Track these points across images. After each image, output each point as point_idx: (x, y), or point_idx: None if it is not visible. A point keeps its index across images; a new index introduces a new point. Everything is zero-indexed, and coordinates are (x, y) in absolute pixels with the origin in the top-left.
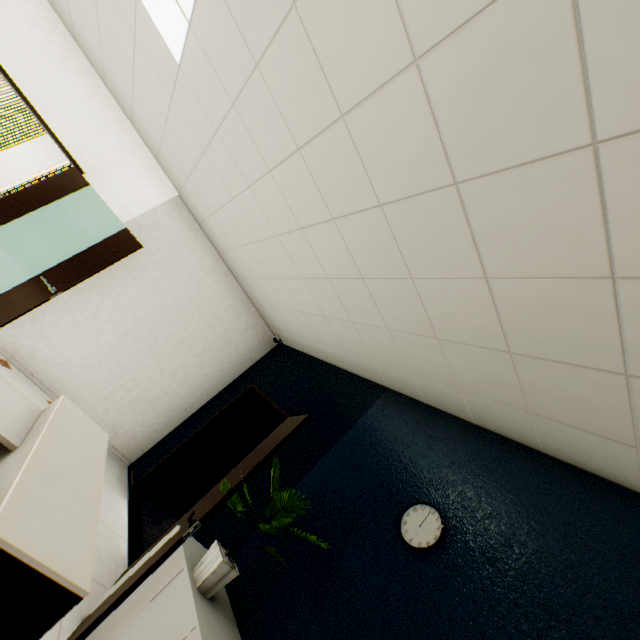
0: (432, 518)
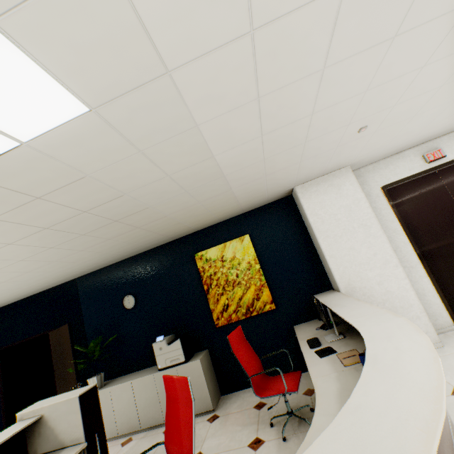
0: (130, 297)
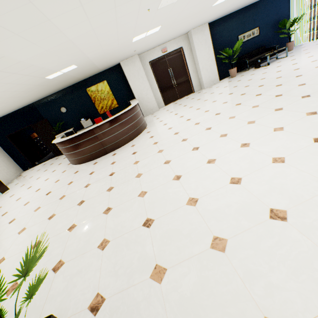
0: (63, 108)
